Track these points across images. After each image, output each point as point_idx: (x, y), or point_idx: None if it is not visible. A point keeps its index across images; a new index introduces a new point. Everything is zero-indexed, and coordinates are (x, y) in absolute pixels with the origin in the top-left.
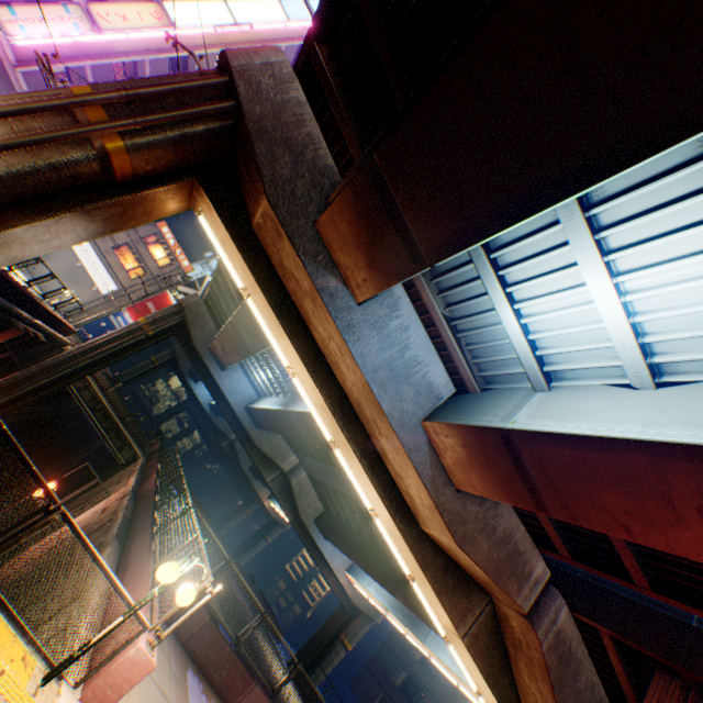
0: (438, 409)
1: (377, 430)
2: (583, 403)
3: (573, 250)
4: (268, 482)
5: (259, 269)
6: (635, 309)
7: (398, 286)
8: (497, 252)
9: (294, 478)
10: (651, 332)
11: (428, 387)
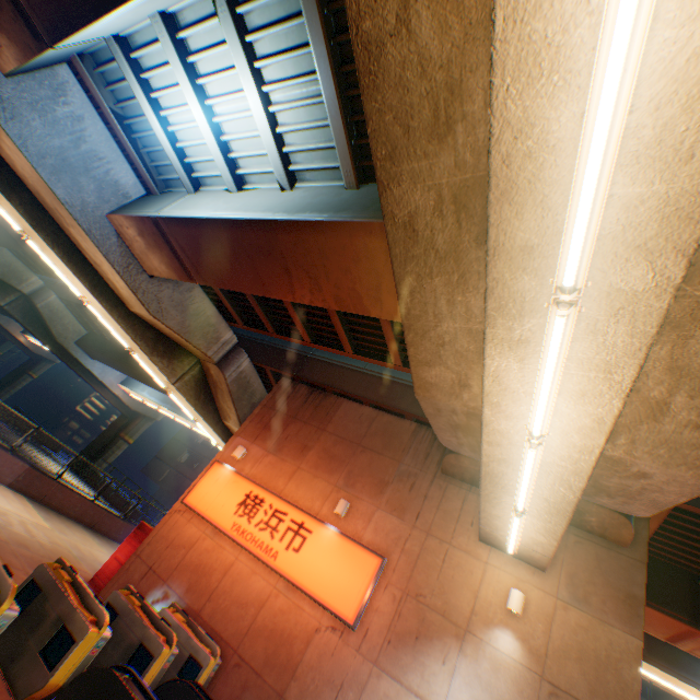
0: (126, 207)
1: (65, 220)
2: (204, 201)
3: (174, 69)
4: (5, 307)
5: None
6: (226, 131)
7: (64, 67)
8: (135, 53)
9: (42, 302)
10: (237, 151)
11: (115, 185)
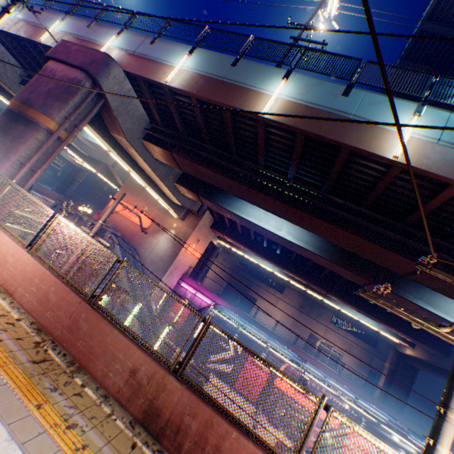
0: None
1: None
2: None
3: None
4: None
5: (3, 93)
6: None
7: None
8: None
9: None
10: None
11: None
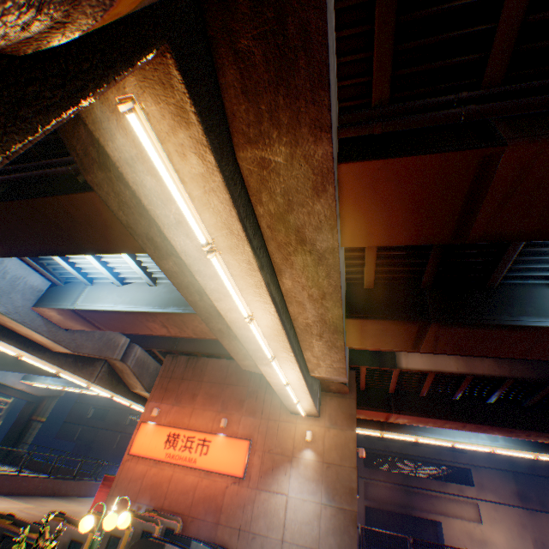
0: (43, 298)
1: (3, 320)
2: (103, 293)
3: None
4: None
5: None
6: (110, 261)
7: None
8: None
9: None
10: (118, 268)
11: (32, 288)
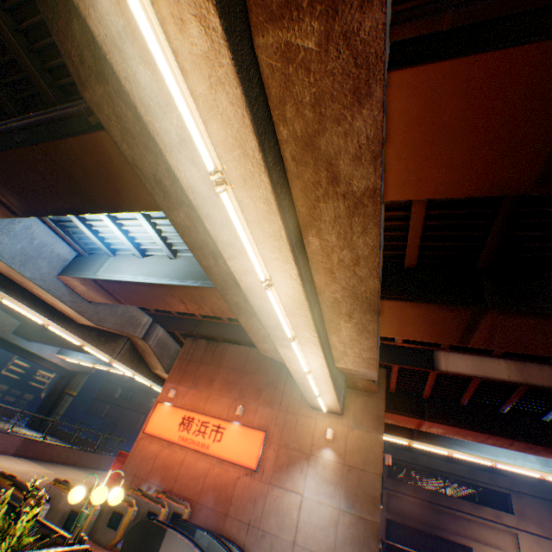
0: (68, 267)
1: (30, 286)
2: (124, 265)
3: None
4: None
5: None
6: (131, 231)
7: None
8: None
9: None
10: (139, 238)
11: (58, 257)
